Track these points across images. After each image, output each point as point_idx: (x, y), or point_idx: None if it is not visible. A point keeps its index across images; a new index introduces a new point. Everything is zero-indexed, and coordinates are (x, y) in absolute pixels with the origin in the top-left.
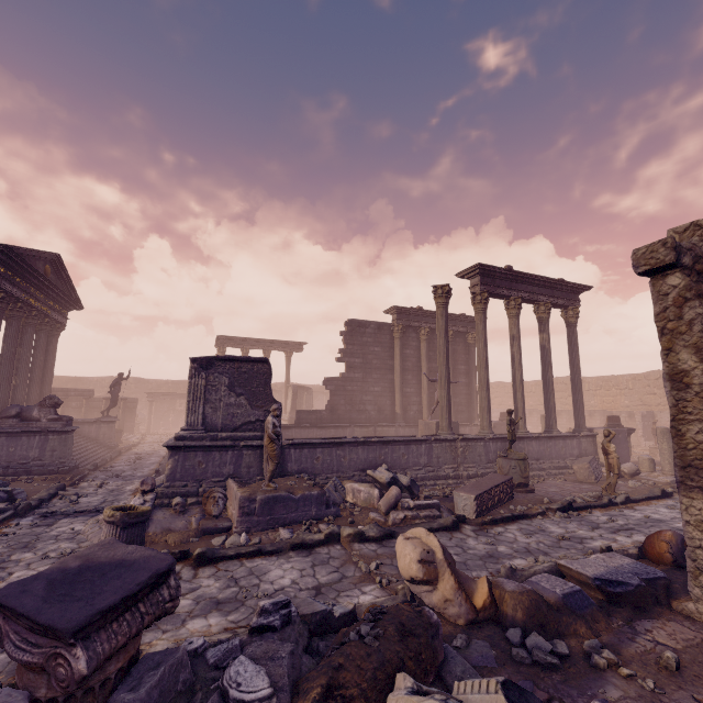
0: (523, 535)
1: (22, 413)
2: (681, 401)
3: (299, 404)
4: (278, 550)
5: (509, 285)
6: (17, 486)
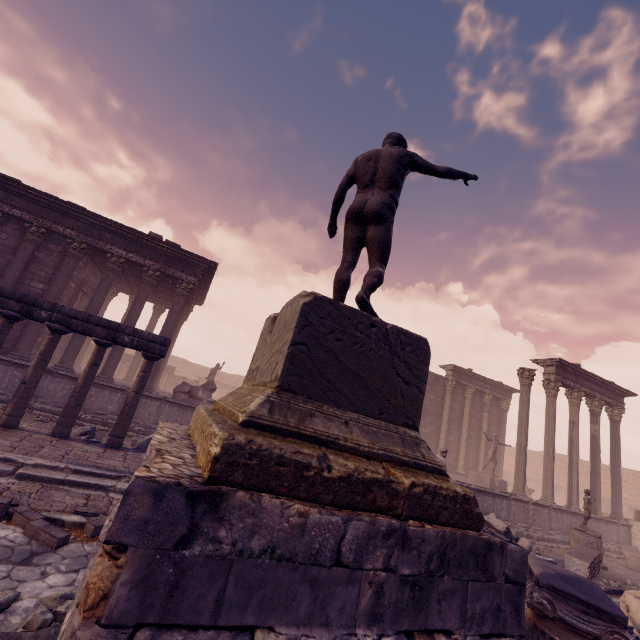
0: None
1: (191, 391)
2: None
3: None
4: None
5: (575, 378)
6: None
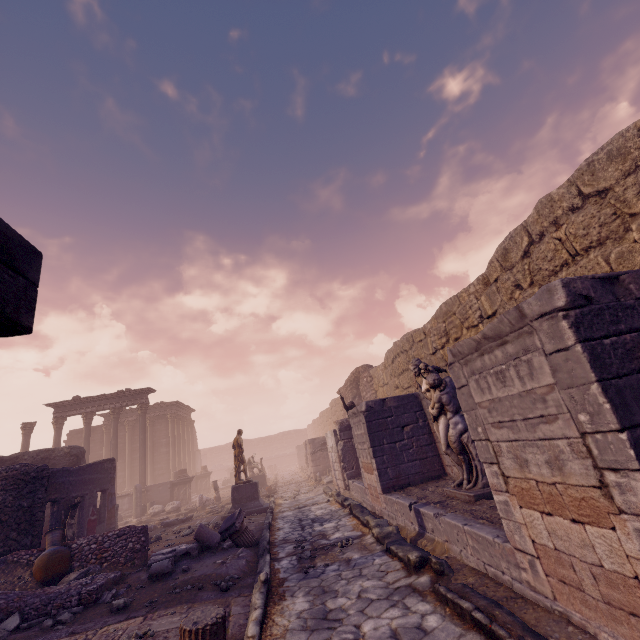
0: None
1: None
2: None
3: None
4: None
5: (79, 406)
6: None
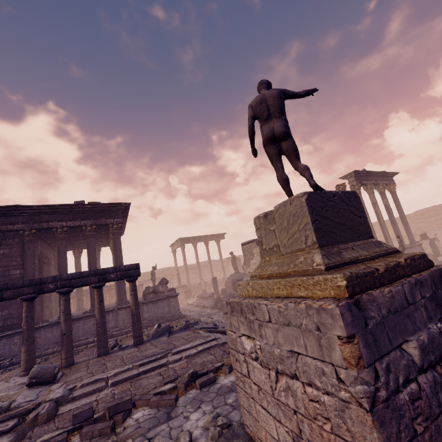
0: None
1: (154, 290)
2: None
3: None
4: None
5: (365, 178)
6: (174, 326)
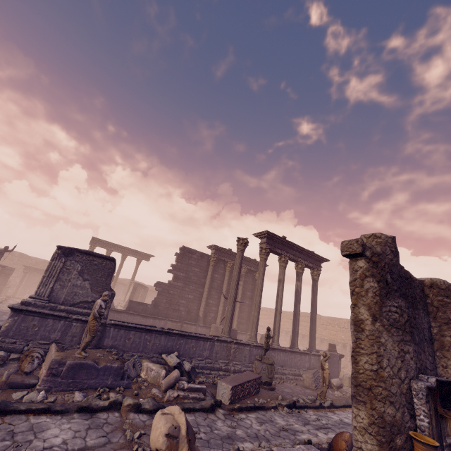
0: (257, 423)
1: None
2: (358, 339)
3: (136, 297)
4: (65, 411)
5: (282, 247)
6: None
